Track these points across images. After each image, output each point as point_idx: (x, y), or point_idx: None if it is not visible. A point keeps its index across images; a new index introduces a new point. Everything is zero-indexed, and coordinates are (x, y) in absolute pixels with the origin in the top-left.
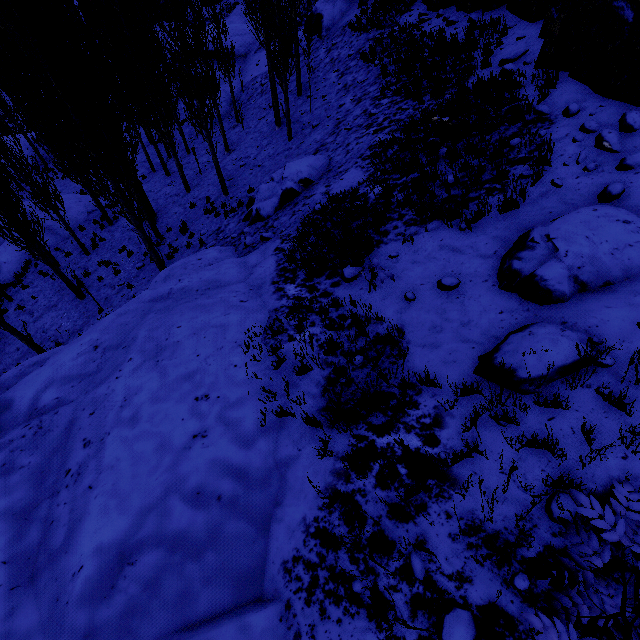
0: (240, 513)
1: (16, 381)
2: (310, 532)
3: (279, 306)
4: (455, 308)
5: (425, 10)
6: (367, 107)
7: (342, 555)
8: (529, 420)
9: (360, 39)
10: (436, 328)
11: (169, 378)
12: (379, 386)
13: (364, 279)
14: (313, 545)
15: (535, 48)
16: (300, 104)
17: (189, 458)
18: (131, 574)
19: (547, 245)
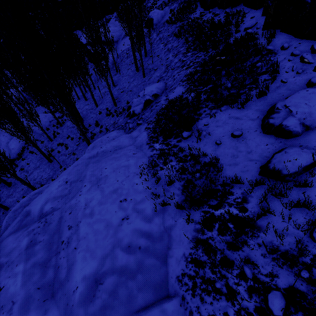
0: (151, 254)
1: (28, 202)
2: (188, 260)
3: (152, 154)
4: (242, 145)
5: (203, 10)
6: (180, 58)
7: (207, 270)
8: (292, 194)
9: (172, 27)
10: (234, 156)
11: (105, 193)
12: (210, 186)
13: (193, 137)
14: (191, 267)
15: (261, 21)
16: (147, 60)
17: (122, 230)
18: (102, 289)
19: (286, 110)
